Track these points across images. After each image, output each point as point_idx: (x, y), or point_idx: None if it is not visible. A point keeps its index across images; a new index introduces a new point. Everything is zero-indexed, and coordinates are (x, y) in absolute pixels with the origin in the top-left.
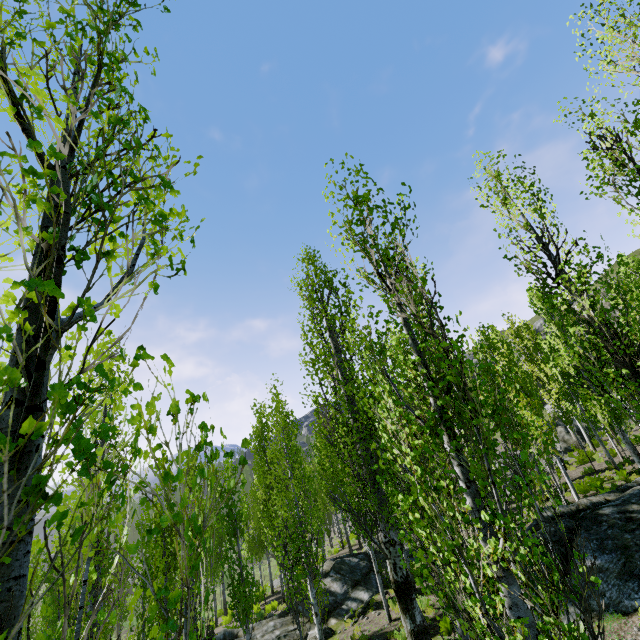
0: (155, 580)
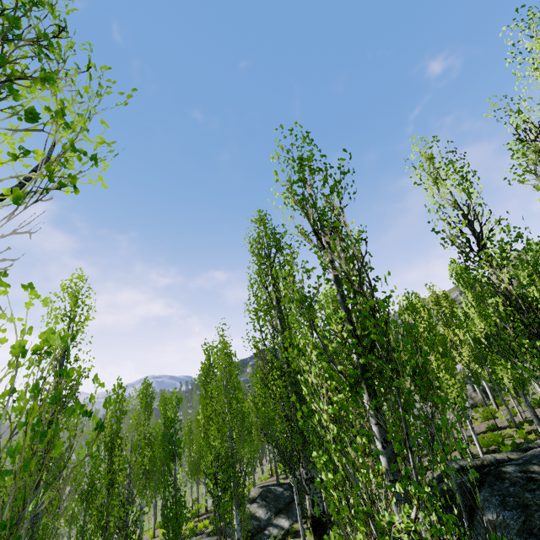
0: (98, 495)
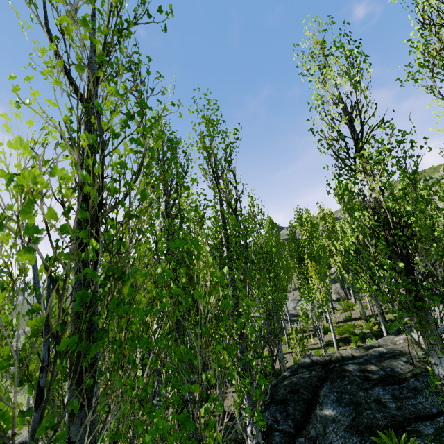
0: None
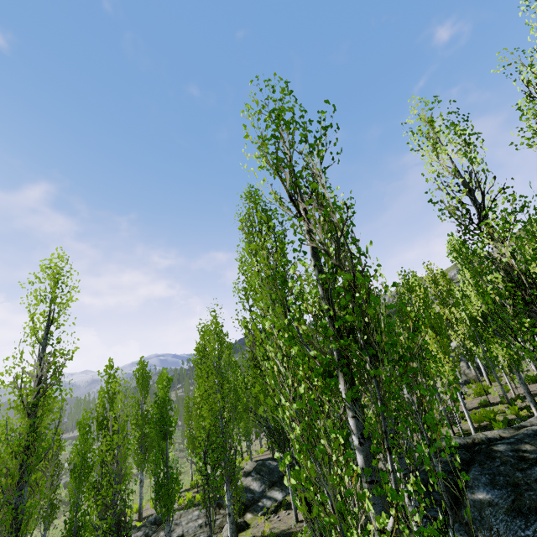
0: (91, 472)
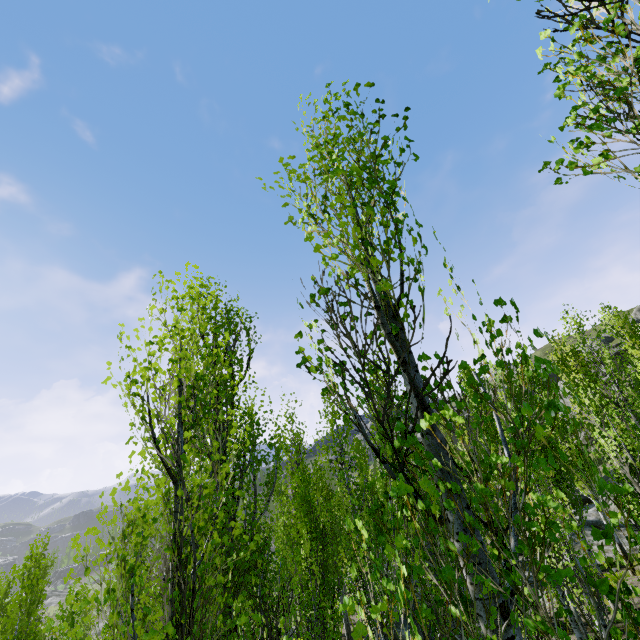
0: None
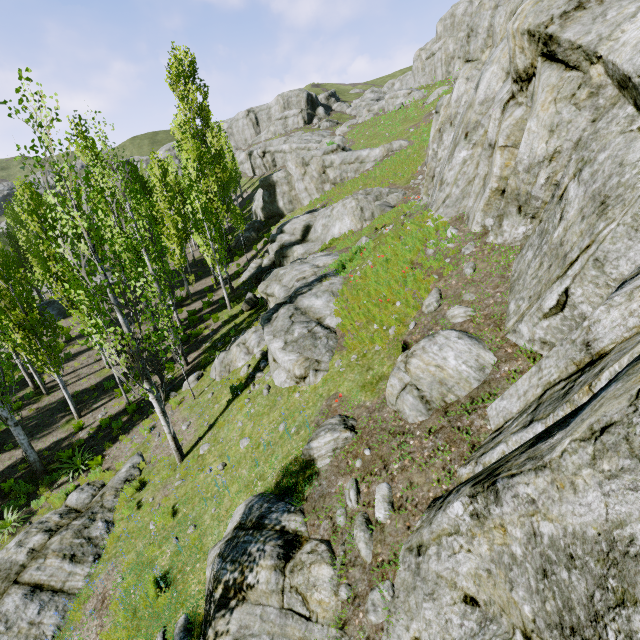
0: None
